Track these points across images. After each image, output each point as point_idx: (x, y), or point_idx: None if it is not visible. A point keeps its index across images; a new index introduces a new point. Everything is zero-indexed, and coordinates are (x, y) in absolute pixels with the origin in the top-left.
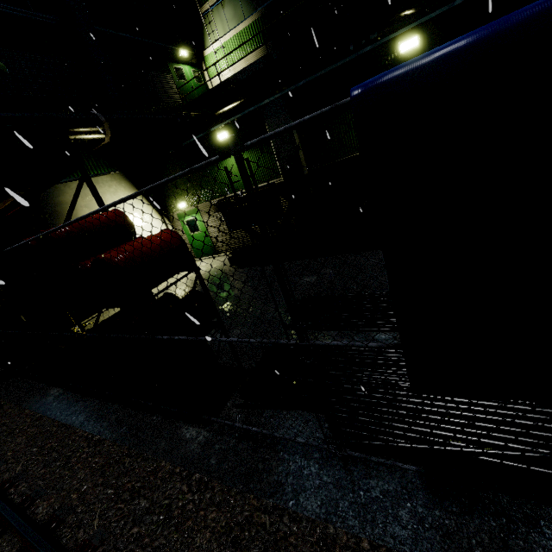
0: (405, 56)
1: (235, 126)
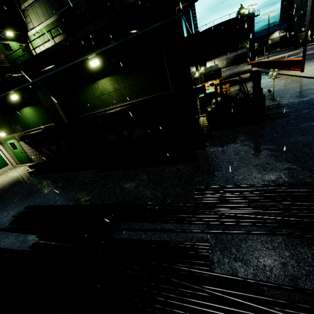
0: (97, 67)
1: (22, 92)
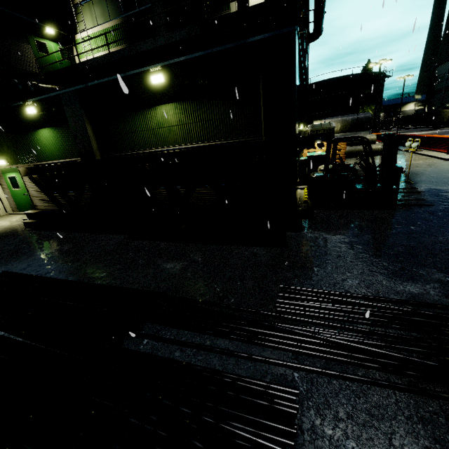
0: (160, 86)
1: (44, 105)
